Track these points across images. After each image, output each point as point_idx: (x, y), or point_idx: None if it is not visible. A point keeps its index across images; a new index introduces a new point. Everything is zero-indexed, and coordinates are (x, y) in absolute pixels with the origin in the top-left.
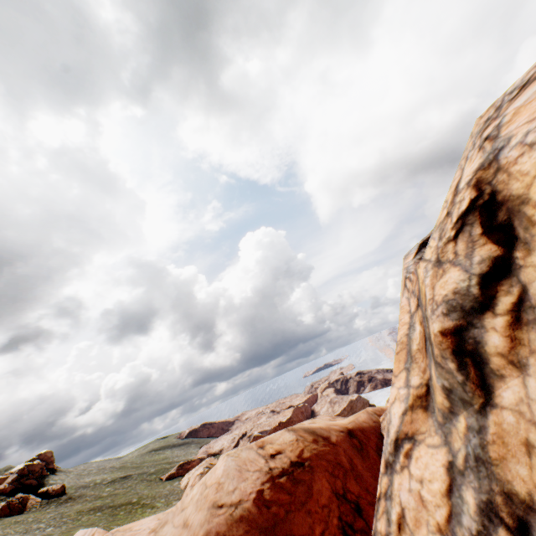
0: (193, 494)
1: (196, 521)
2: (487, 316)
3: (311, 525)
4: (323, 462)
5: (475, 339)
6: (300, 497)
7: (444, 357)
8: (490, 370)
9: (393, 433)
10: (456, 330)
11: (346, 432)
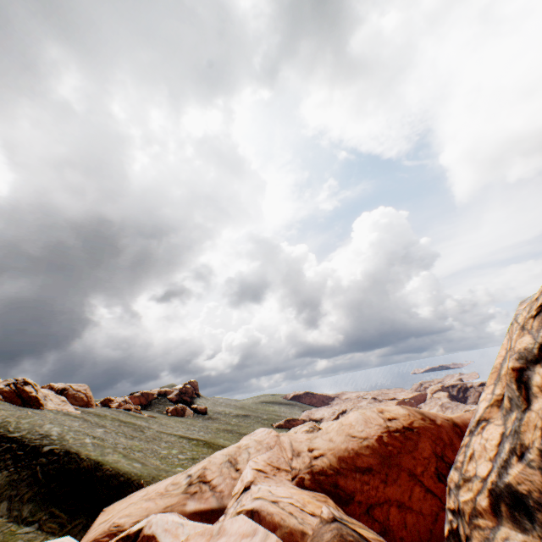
0: (333, 426)
1: (338, 440)
2: (537, 366)
3: (414, 465)
4: (428, 433)
5: (527, 376)
6: (408, 447)
7: (510, 381)
8: (531, 393)
9: (477, 417)
10: (519, 369)
11: (450, 421)
